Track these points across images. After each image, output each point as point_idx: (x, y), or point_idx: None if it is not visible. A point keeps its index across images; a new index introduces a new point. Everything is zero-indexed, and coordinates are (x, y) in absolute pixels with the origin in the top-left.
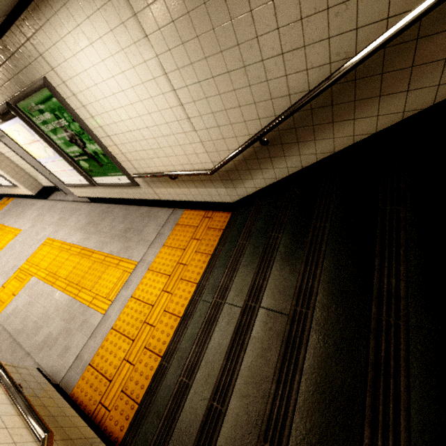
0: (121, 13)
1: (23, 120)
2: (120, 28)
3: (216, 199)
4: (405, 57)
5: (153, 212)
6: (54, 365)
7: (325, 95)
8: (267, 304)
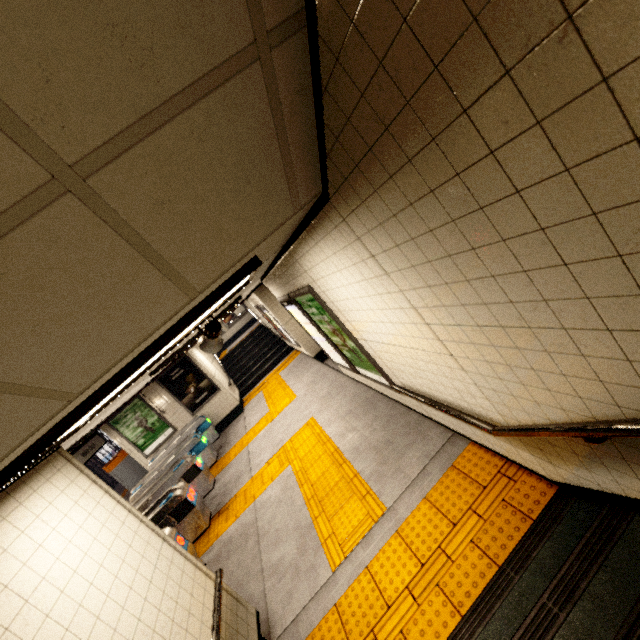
0: (360, 254)
1: (299, 308)
2: (361, 264)
3: (518, 460)
4: None
5: (423, 426)
6: (275, 609)
7: None
8: None
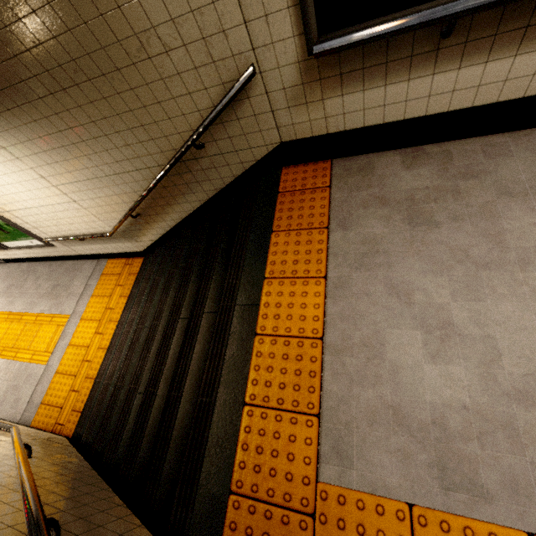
0: None
1: None
2: None
3: (128, 250)
4: (180, 180)
5: (78, 265)
6: (8, 415)
7: (155, 193)
8: (148, 324)
